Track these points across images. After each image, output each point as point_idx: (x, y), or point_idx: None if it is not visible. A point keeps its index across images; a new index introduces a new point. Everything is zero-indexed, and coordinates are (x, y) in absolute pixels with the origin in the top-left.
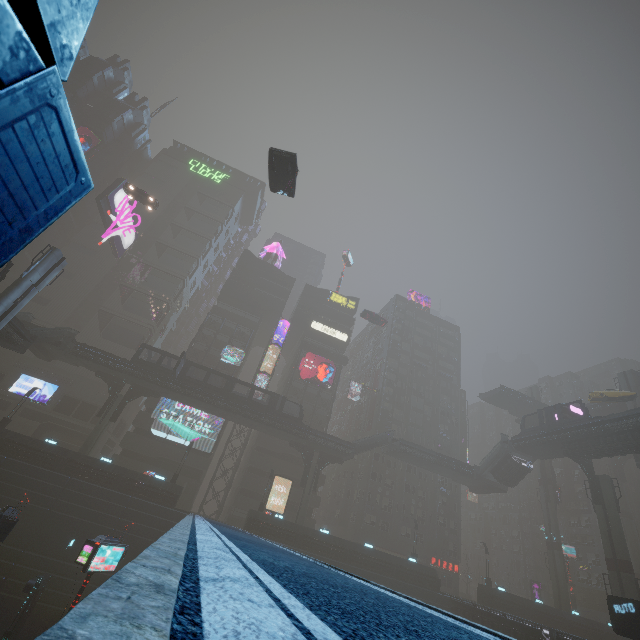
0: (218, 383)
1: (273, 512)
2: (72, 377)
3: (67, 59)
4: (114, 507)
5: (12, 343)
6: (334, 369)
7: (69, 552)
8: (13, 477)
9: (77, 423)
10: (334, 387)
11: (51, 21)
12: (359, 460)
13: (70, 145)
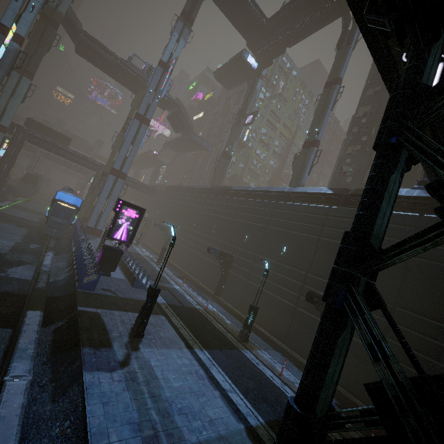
0: None
1: None
2: None
3: None
4: None
5: None
6: None
7: None
8: None
9: None
10: None
11: None
12: None
13: None
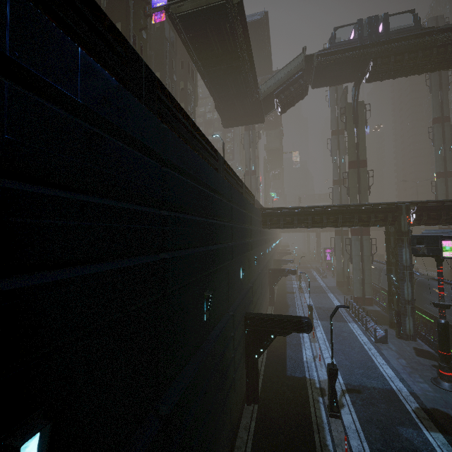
0: None
1: None
2: None
3: None
4: None
5: None
6: None
7: None
8: None
9: None
10: None
11: None
12: None
13: None
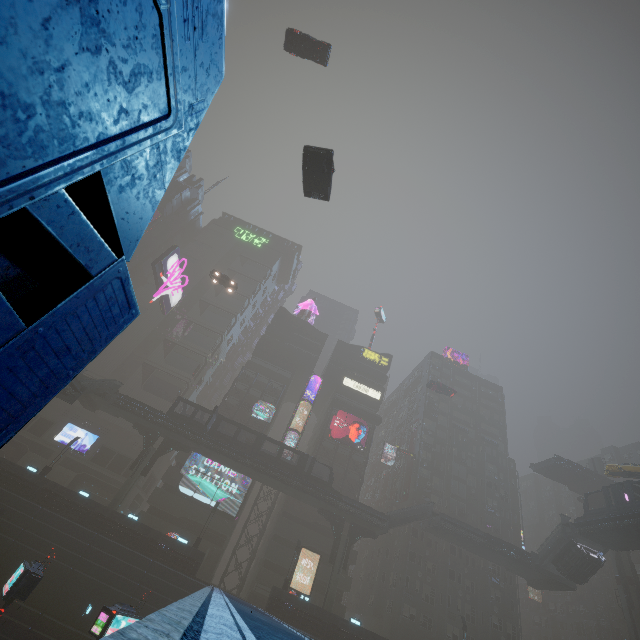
0: (248, 439)
1: (298, 592)
2: (112, 428)
3: (131, 250)
4: (134, 571)
5: (64, 393)
6: (366, 429)
7: (85, 620)
8: (44, 529)
9: (110, 475)
10: (367, 449)
11: (124, 236)
12: (395, 535)
13: (127, 294)
